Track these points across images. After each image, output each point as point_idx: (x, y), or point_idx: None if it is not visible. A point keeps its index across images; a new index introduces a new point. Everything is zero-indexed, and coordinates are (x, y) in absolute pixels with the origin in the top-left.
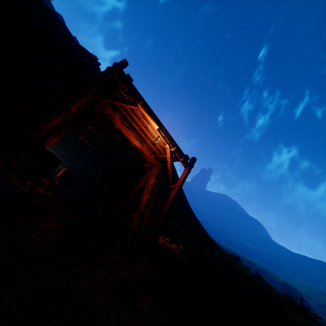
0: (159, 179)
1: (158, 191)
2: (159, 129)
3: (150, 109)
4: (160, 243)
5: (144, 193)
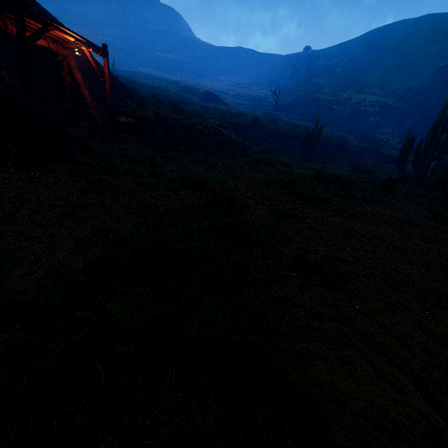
0: (78, 66)
1: (87, 81)
2: (75, 41)
3: (57, 24)
4: (124, 122)
5: (83, 91)
